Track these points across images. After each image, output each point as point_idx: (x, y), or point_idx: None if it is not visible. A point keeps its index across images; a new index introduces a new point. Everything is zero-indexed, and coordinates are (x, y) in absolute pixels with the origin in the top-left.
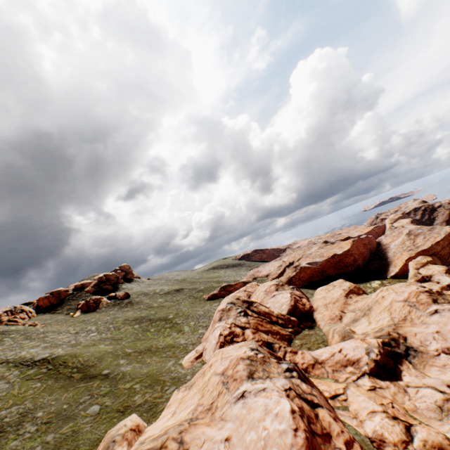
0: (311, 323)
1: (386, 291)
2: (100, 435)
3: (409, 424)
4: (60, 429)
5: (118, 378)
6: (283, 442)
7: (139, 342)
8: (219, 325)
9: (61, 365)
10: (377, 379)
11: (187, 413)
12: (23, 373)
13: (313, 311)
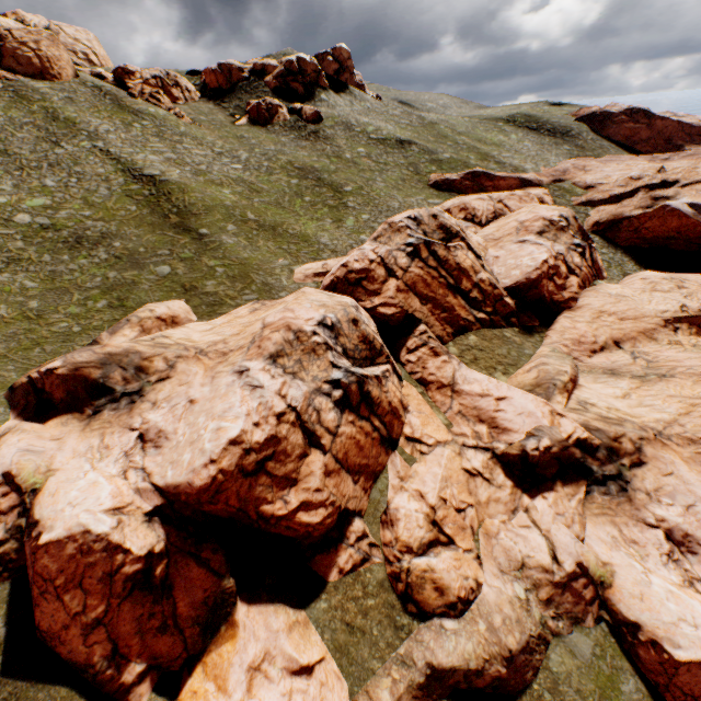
0: (540, 325)
1: None
2: (152, 301)
3: (448, 541)
4: (124, 273)
5: (210, 248)
6: (195, 458)
7: (274, 209)
8: (364, 247)
9: (164, 195)
10: (500, 468)
11: (207, 341)
12: (127, 185)
13: (569, 309)
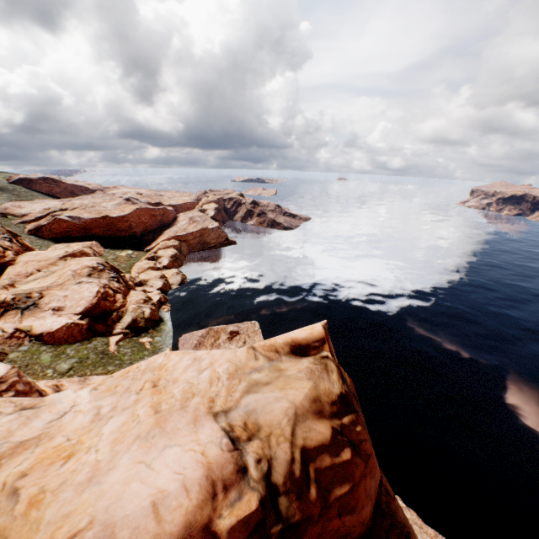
0: None
1: (76, 261)
2: None
3: None
4: None
5: None
6: None
7: None
8: None
9: None
10: None
11: None
12: None
13: (13, 265)
